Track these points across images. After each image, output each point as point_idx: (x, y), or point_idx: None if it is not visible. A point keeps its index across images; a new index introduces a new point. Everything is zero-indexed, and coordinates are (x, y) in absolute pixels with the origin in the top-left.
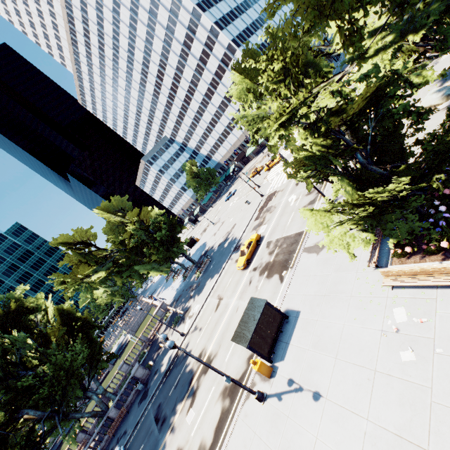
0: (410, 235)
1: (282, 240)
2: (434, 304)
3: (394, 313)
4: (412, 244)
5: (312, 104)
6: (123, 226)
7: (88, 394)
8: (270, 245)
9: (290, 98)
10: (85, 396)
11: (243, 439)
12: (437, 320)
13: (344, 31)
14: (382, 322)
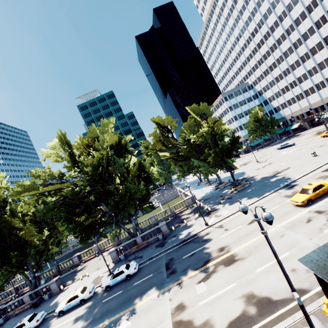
0: None
1: None
2: None
3: None
4: None
5: None
6: (198, 127)
7: (131, 218)
8: None
9: None
10: (129, 219)
11: None
12: None
13: None
14: None
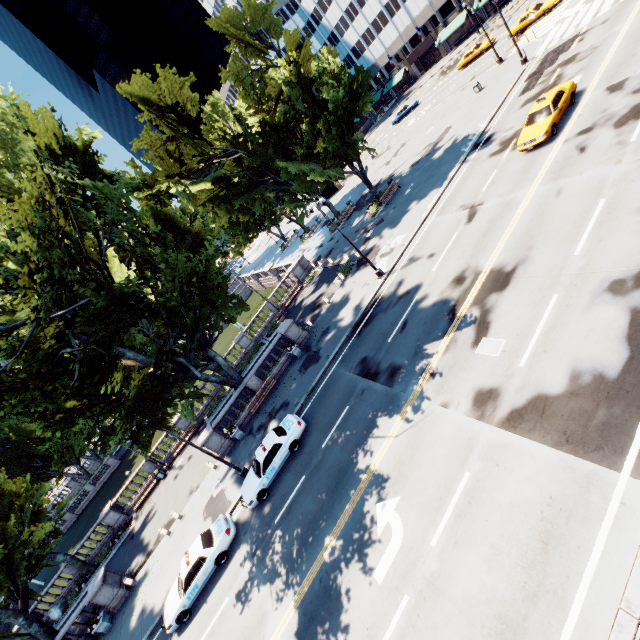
0: None
1: None
2: None
3: None
4: None
5: None
6: (261, 74)
7: (209, 352)
8: (625, 84)
9: None
10: (202, 358)
11: None
12: None
13: None
14: None
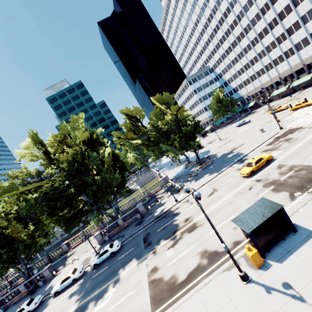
0: None
1: (300, 166)
2: None
3: None
4: None
5: None
6: (163, 115)
7: (111, 204)
8: (282, 167)
9: None
10: (109, 204)
11: (216, 296)
12: None
13: None
14: None
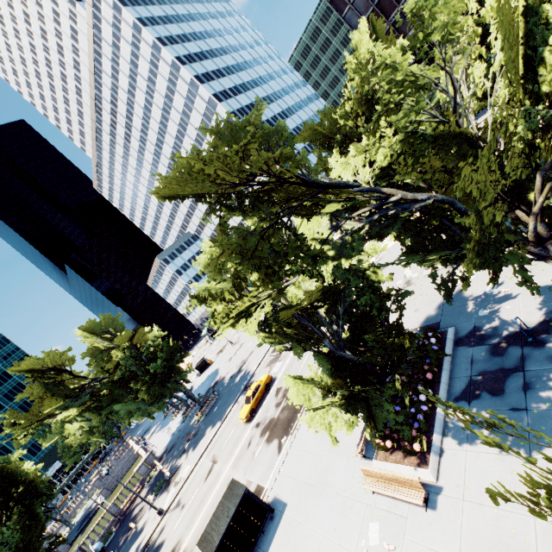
0: (395, 423)
1: None
2: (404, 525)
3: (369, 530)
4: (394, 437)
5: (248, 320)
6: (109, 352)
7: None
8: (279, 392)
9: (236, 302)
10: None
11: None
12: (403, 551)
13: (265, 271)
14: (357, 540)
